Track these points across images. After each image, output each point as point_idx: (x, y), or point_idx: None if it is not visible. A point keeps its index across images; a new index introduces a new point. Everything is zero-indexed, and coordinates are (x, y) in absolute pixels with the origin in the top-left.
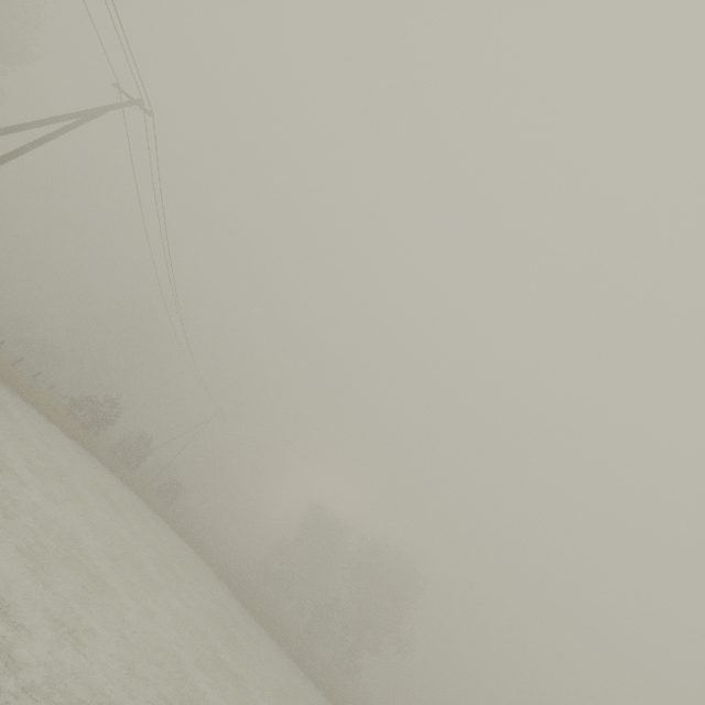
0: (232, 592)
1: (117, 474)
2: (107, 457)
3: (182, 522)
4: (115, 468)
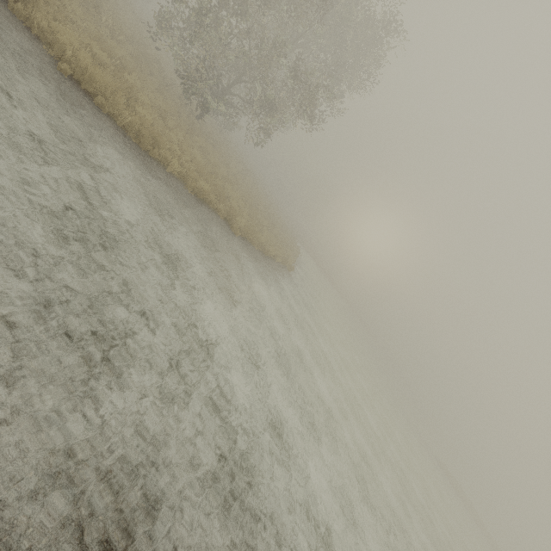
0: None
1: None
2: None
3: None
4: None
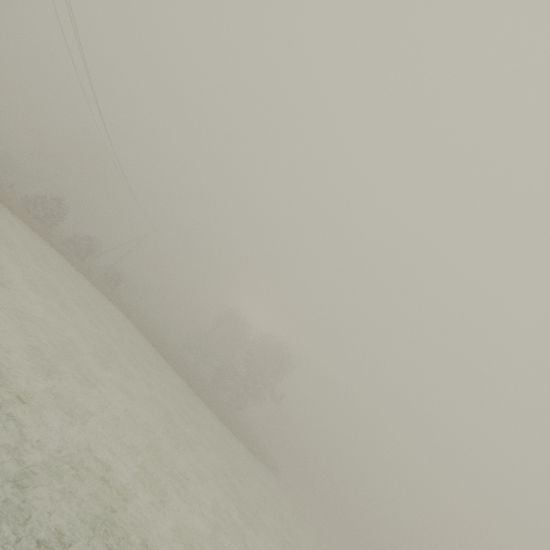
0: (155, 347)
1: (66, 257)
2: (56, 243)
3: (121, 301)
4: (64, 253)
